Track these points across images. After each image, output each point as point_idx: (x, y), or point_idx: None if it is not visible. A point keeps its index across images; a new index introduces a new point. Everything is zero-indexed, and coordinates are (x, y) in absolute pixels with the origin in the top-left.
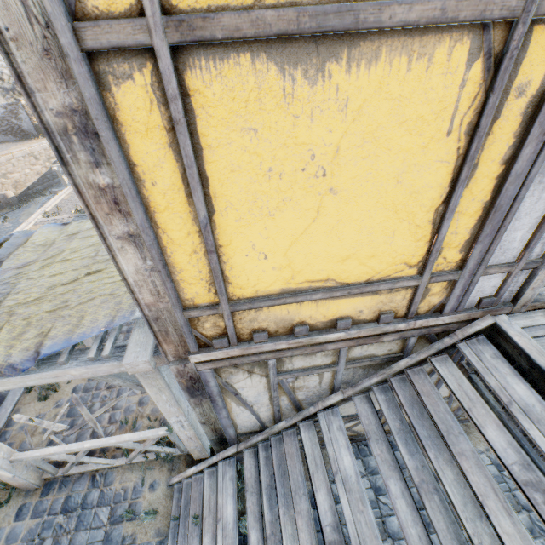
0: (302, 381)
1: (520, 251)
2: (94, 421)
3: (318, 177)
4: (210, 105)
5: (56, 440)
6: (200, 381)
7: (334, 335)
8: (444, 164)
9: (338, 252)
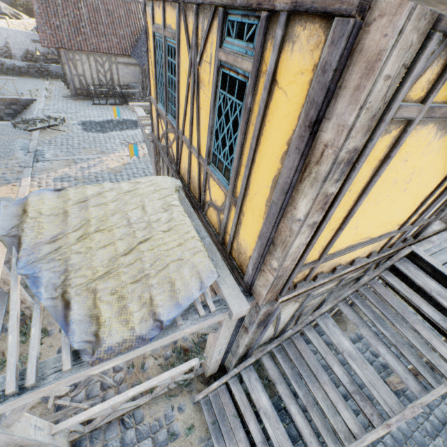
0: (313, 300)
1: (431, 213)
2: (99, 375)
3: (406, 183)
4: (403, 148)
5: (65, 403)
6: (270, 314)
7: (349, 269)
8: (442, 175)
9: (382, 221)
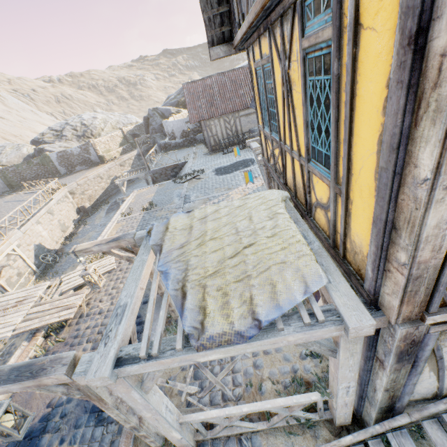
0: None
1: None
2: (220, 384)
3: None
4: None
5: (193, 402)
6: (418, 344)
7: None
8: None
9: None
